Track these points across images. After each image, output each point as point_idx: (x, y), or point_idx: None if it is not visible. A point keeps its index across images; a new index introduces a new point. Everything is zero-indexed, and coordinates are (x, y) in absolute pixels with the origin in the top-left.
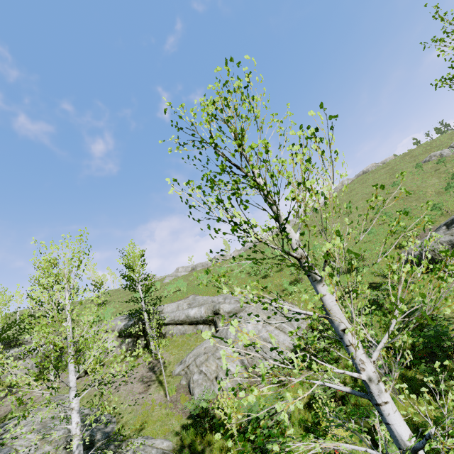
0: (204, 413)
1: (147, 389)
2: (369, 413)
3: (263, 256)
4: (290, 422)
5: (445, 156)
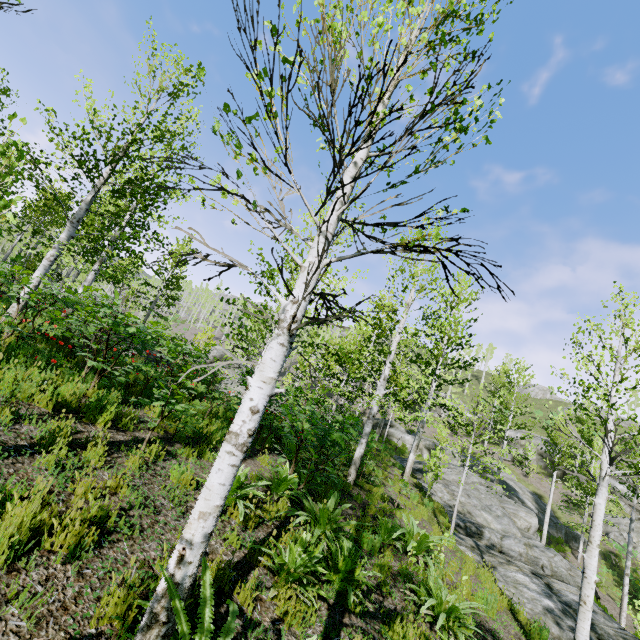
0: (619, 555)
1: (570, 510)
2: None
3: None
4: None
5: None
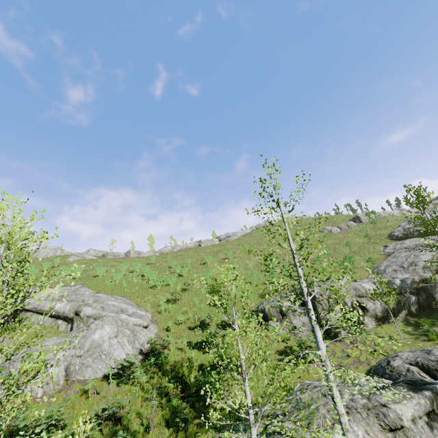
0: None
1: None
2: (126, 435)
3: (169, 266)
4: (63, 432)
5: (333, 233)
